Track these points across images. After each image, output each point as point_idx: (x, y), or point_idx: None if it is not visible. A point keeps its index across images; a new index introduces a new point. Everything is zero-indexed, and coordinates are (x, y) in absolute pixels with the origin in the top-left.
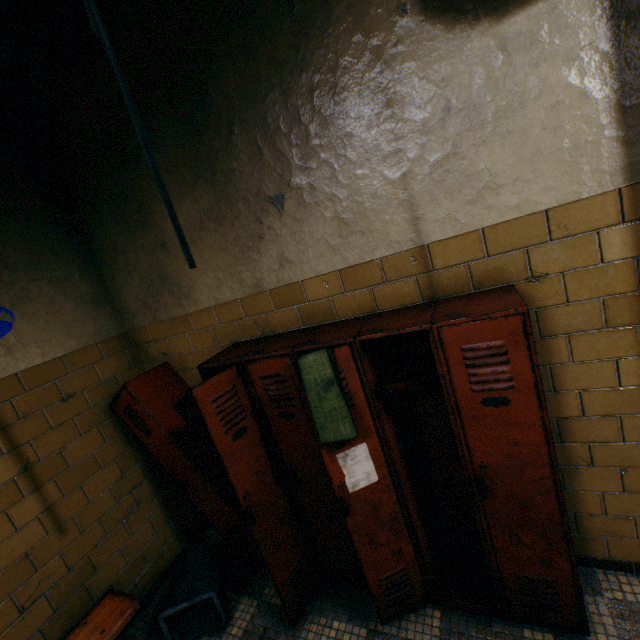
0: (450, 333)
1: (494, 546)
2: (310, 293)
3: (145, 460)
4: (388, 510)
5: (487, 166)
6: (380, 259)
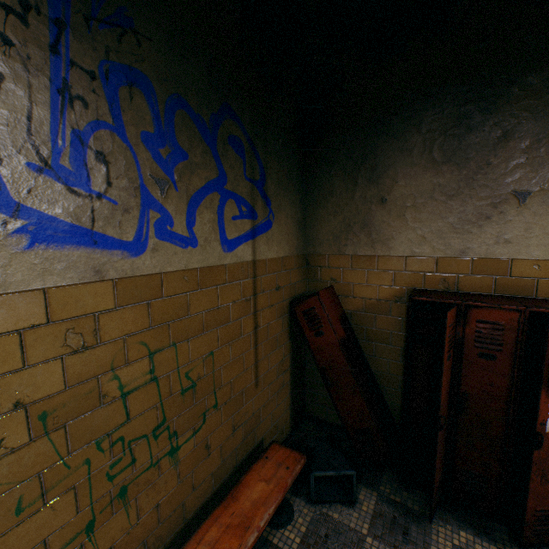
0: None
1: None
2: (516, 270)
3: (292, 353)
4: None
5: None
6: None
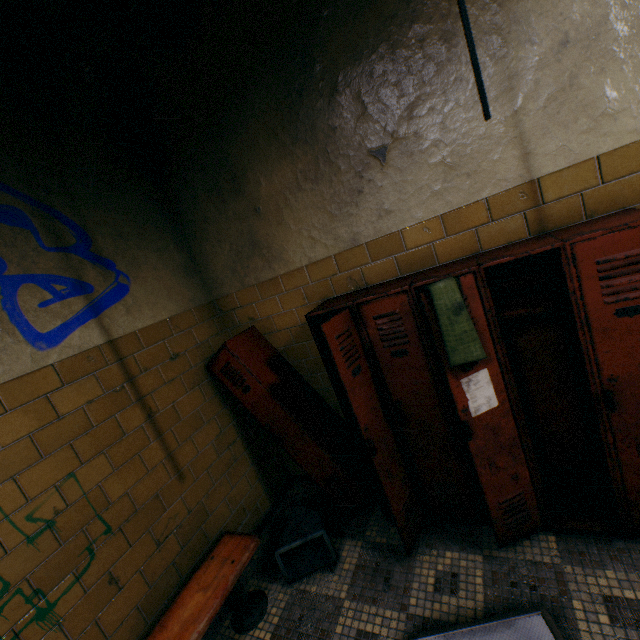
0: (584, 248)
1: (619, 461)
2: (409, 241)
3: (237, 420)
4: (506, 435)
5: (605, 93)
6: (486, 199)
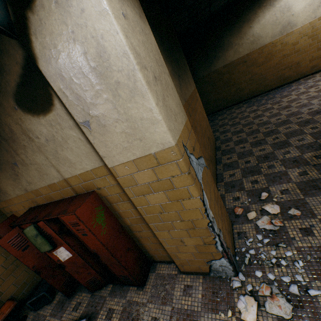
0: (63, 218)
1: (110, 268)
2: (43, 192)
3: None
4: (80, 262)
5: (68, 157)
6: (56, 182)
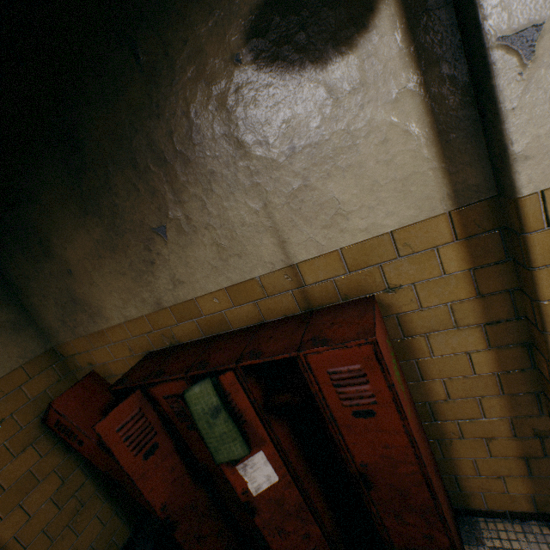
0: (315, 359)
1: (385, 525)
2: (204, 308)
3: (85, 462)
4: (292, 502)
5: (335, 196)
6: (259, 277)
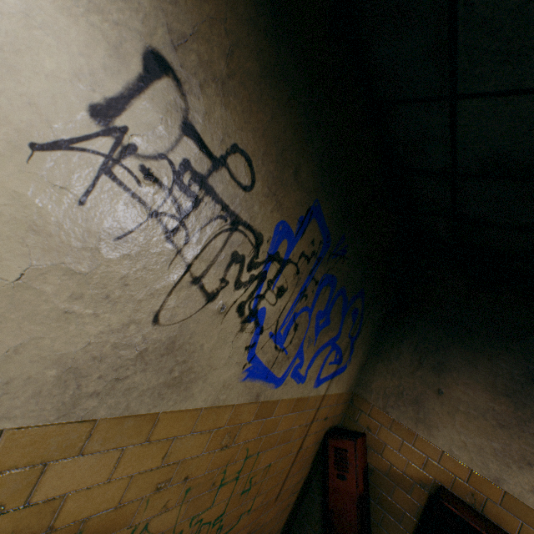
0: None
1: None
2: None
3: (306, 476)
4: None
5: None
6: None
